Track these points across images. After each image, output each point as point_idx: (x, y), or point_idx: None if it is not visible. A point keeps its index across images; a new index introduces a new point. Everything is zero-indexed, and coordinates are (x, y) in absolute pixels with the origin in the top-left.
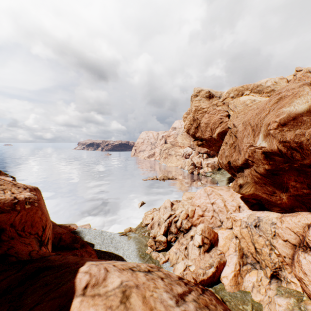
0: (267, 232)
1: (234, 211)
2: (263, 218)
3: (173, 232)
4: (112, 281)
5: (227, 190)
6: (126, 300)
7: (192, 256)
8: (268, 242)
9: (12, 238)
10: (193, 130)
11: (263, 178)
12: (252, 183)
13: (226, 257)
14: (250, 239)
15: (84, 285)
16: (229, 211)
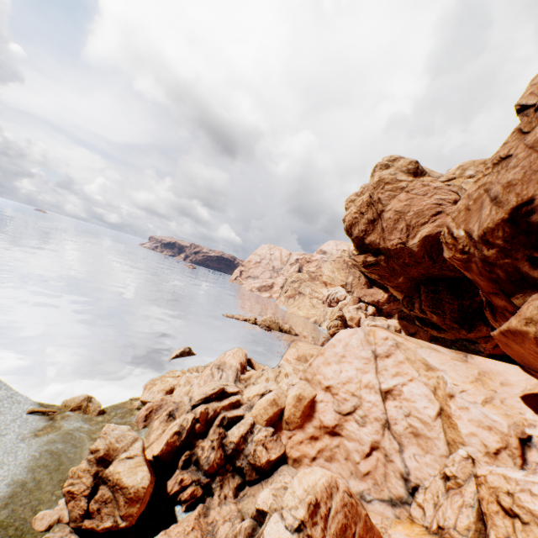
0: None
1: (495, 454)
2: None
3: (201, 460)
4: None
5: (458, 359)
6: None
7: None
8: None
9: None
10: (363, 227)
11: None
12: None
13: None
14: None
15: None
16: (463, 446)
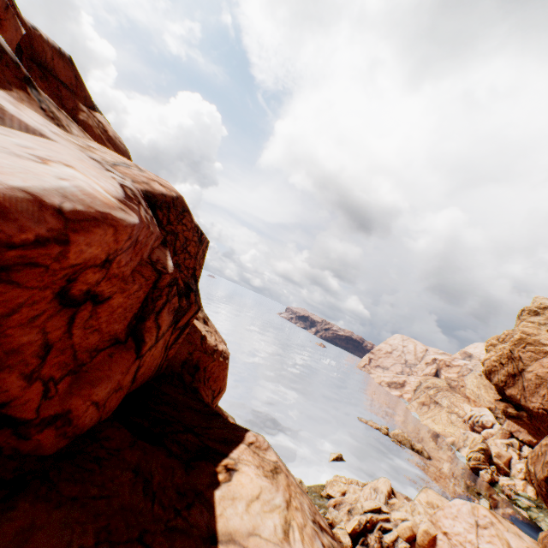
0: None
1: None
2: None
3: (370, 544)
4: (270, 454)
5: None
6: (275, 472)
7: None
8: None
9: (200, 380)
10: (502, 378)
11: None
12: None
13: None
14: None
15: (251, 441)
16: None
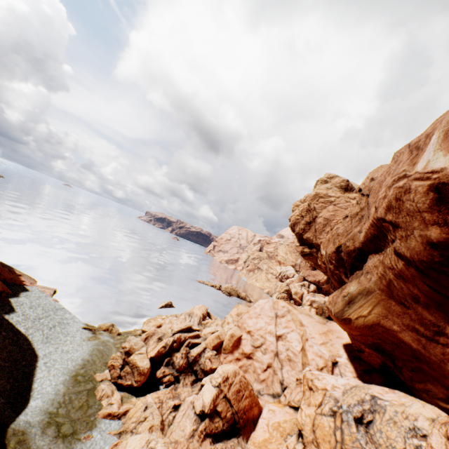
0: None
1: (321, 369)
2: (387, 404)
3: (175, 363)
4: None
5: (320, 322)
6: None
7: (175, 433)
8: None
9: None
10: (302, 227)
11: (416, 275)
12: (380, 293)
13: None
14: None
15: None
16: (308, 365)
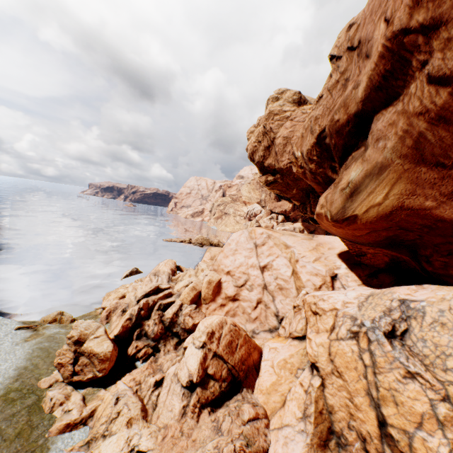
0: (447, 362)
1: (319, 288)
2: (426, 305)
3: (149, 332)
4: None
5: (307, 238)
6: None
7: (162, 417)
8: (449, 409)
9: None
10: (261, 154)
11: None
12: (402, 162)
13: (272, 435)
14: (365, 384)
15: None
16: (304, 288)
